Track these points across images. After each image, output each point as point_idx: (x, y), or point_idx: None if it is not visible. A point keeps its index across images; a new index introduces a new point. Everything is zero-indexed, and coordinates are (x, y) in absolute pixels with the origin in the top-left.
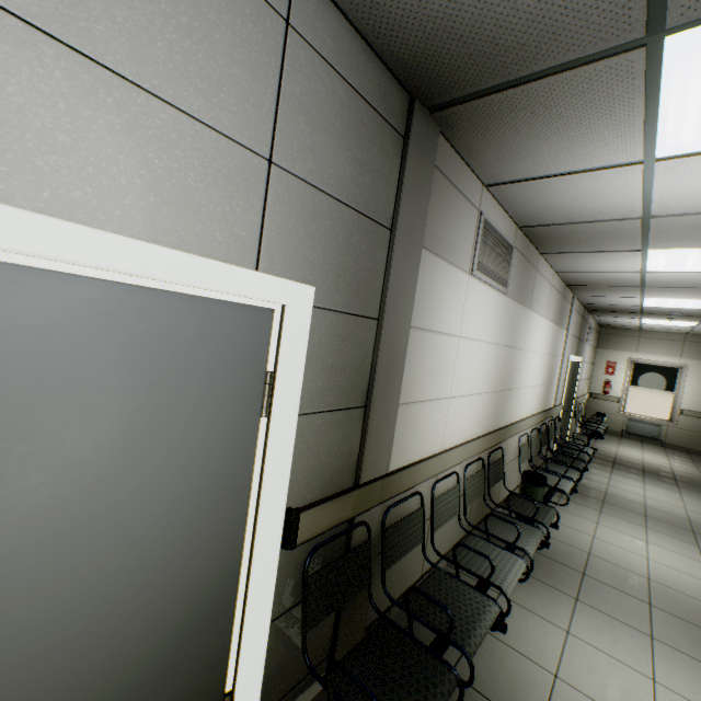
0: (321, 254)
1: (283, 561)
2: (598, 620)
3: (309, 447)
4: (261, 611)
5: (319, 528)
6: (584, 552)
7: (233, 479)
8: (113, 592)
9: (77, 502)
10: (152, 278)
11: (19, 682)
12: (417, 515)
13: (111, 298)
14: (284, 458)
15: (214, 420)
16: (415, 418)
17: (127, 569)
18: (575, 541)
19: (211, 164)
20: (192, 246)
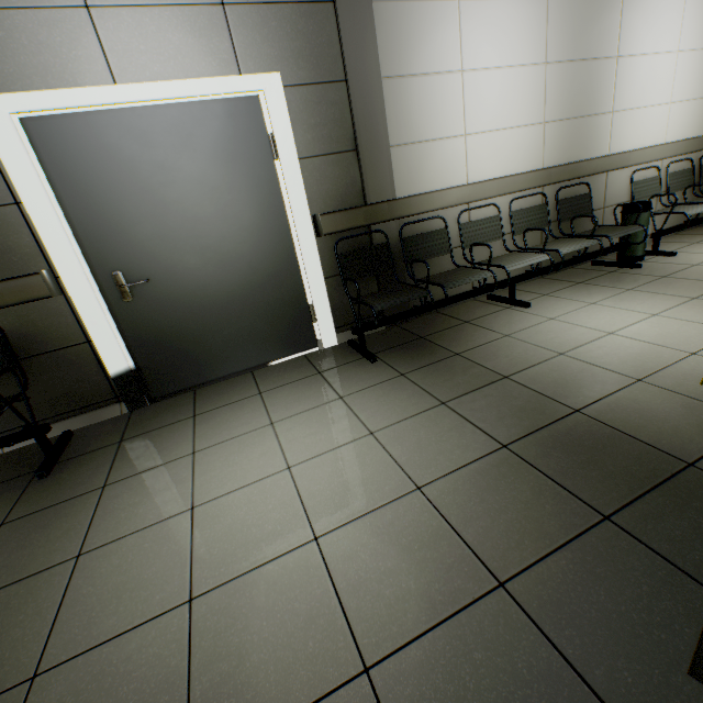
0: (278, 49)
1: (322, 246)
2: (638, 297)
3: (316, 180)
4: (315, 268)
5: (338, 228)
6: (688, 265)
7: (271, 194)
8: (235, 238)
9: (207, 198)
10: (194, 97)
11: (215, 262)
12: (440, 234)
13: (184, 111)
14: (298, 184)
15: (249, 163)
16: (419, 158)
17: (236, 229)
18: (687, 261)
19: (196, 26)
20: (204, 75)
